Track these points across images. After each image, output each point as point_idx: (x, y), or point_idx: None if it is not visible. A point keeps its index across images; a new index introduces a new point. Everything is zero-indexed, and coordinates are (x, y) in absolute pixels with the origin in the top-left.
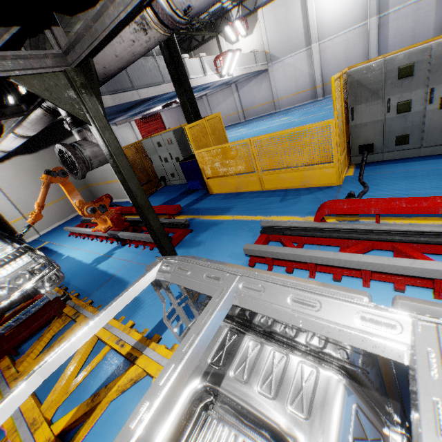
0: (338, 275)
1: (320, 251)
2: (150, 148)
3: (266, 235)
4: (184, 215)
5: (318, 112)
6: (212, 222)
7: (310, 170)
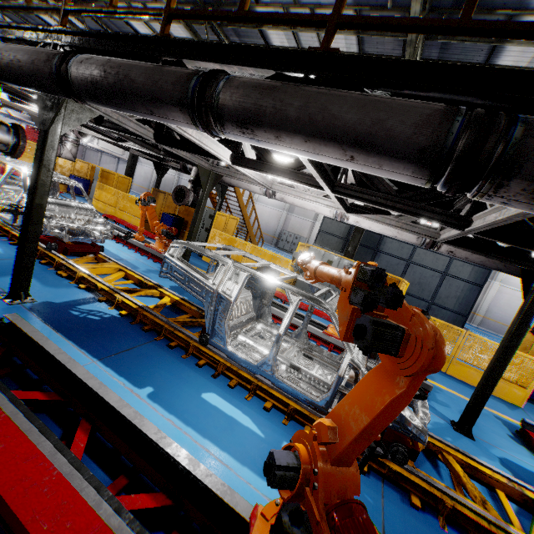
0: None
1: None
2: None
3: None
4: None
5: None
6: None
7: None
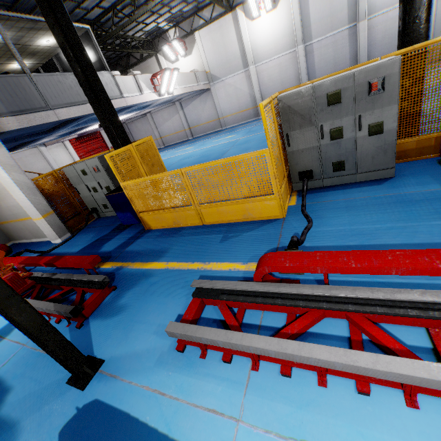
0: (286, 367)
1: (261, 337)
2: (74, 176)
3: (200, 300)
4: (111, 262)
5: (261, 130)
6: (142, 272)
7: (251, 202)
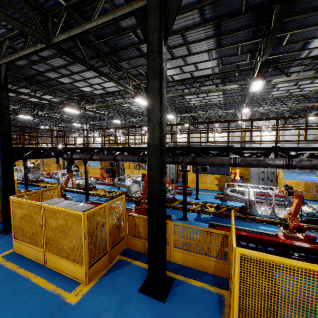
0: None
1: None
2: None
3: None
4: None
5: None
6: None
7: None
